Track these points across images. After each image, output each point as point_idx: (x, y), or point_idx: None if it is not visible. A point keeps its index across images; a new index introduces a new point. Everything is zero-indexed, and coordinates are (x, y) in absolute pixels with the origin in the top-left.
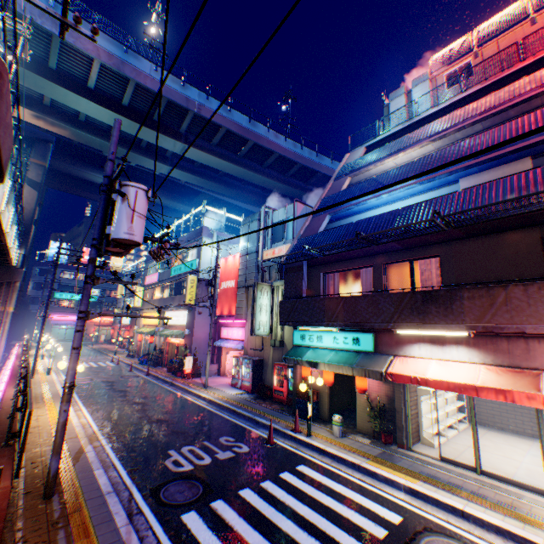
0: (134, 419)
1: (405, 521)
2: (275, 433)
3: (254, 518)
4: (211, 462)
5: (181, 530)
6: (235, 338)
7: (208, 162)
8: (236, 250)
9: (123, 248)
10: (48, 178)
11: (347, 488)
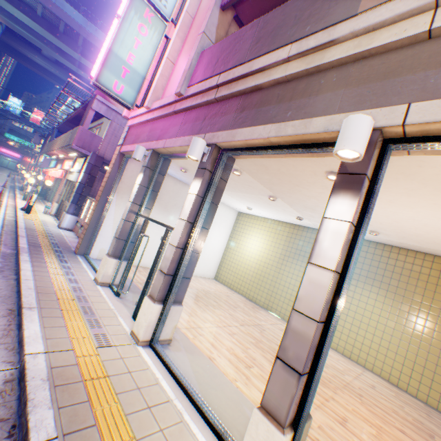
0: None
1: None
2: (14, 189)
3: None
4: None
5: None
6: None
7: None
8: None
9: None
10: (4, 48)
11: None
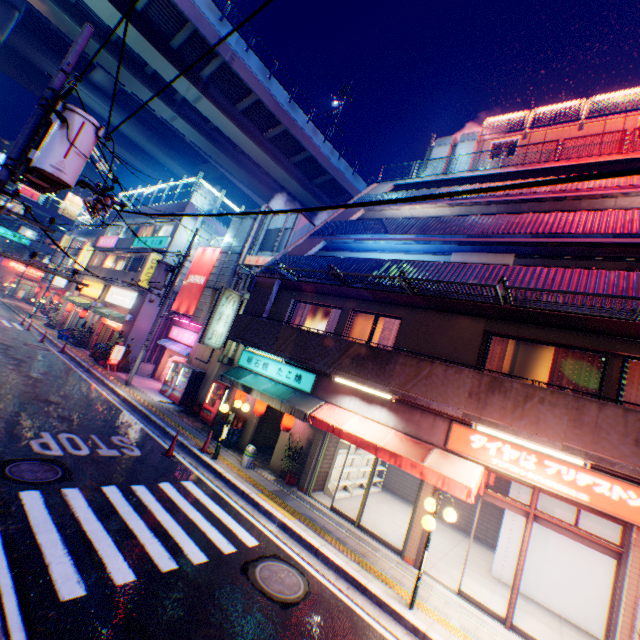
0: (17, 391)
1: (259, 546)
2: (181, 448)
3: (105, 511)
4: (87, 455)
5: (13, 503)
6: (185, 342)
7: (225, 129)
8: (219, 244)
9: (50, 184)
10: (1, 57)
11: (223, 510)
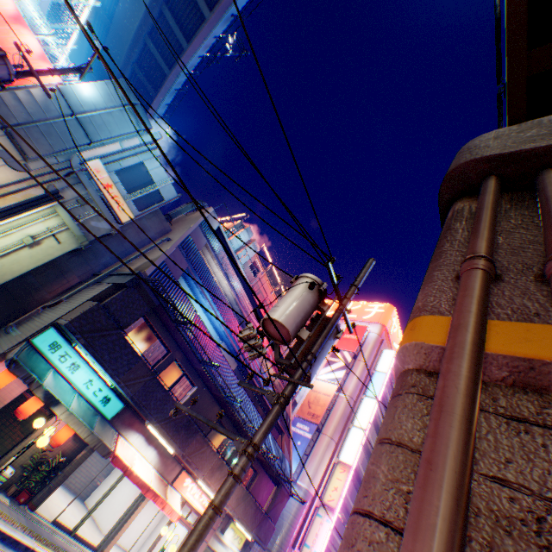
0: None
1: None
2: None
3: None
4: None
5: None
6: None
7: None
8: None
9: (280, 342)
10: None
11: None
